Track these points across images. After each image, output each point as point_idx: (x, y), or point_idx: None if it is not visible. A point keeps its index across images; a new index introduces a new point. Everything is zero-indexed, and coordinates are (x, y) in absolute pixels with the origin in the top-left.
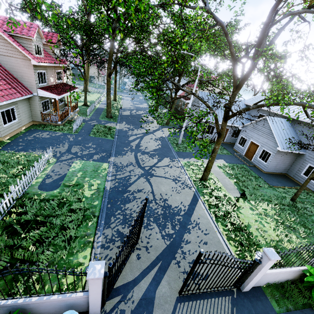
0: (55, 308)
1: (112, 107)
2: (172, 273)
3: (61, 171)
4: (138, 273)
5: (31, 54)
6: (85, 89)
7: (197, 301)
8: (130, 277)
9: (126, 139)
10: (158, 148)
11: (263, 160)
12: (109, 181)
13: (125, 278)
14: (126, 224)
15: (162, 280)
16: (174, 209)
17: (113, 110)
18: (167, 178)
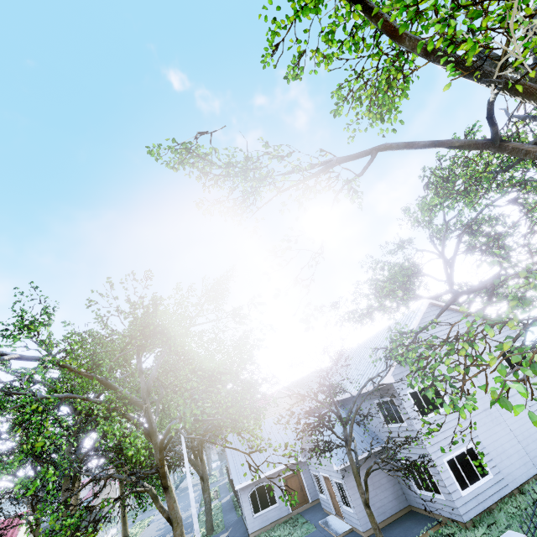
0: None
1: None
2: None
3: None
4: None
5: None
6: None
7: None
8: None
9: None
10: None
11: (347, 504)
12: None
13: None
14: None
15: None
16: None
17: None
18: None
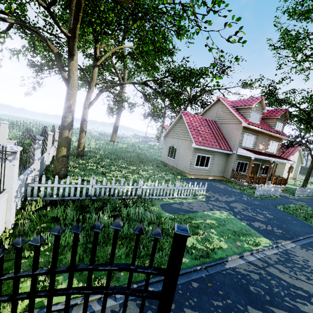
0: None
1: None
2: None
3: (195, 207)
4: None
5: (246, 119)
6: (308, 169)
7: None
8: None
9: None
10: None
11: None
12: (243, 259)
13: None
14: None
15: None
16: None
17: None
18: None
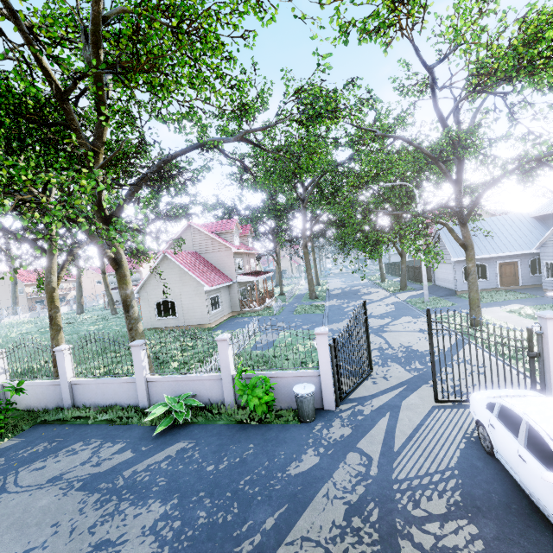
0: (290, 393)
1: (315, 290)
2: (424, 392)
3: (270, 339)
4: (375, 391)
5: (232, 244)
6: (279, 275)
7: (467, 409)
8: (366, 394)
9: (340, 310)
10: (391, 311)
11: None
12: None
13: (360, 394)
14: (354, 365)
15: (410, 396)
16: (424, 352)
17: (317, 292)
18: (408, 331)
